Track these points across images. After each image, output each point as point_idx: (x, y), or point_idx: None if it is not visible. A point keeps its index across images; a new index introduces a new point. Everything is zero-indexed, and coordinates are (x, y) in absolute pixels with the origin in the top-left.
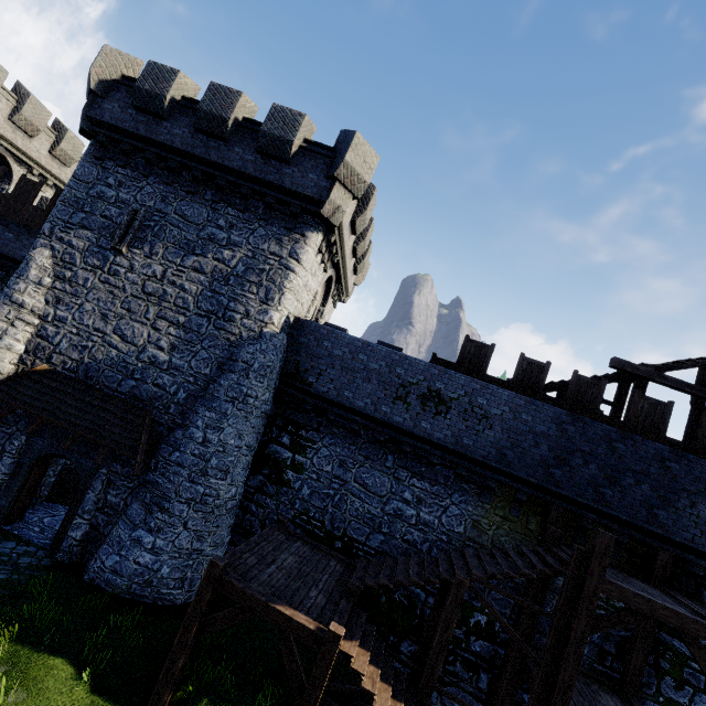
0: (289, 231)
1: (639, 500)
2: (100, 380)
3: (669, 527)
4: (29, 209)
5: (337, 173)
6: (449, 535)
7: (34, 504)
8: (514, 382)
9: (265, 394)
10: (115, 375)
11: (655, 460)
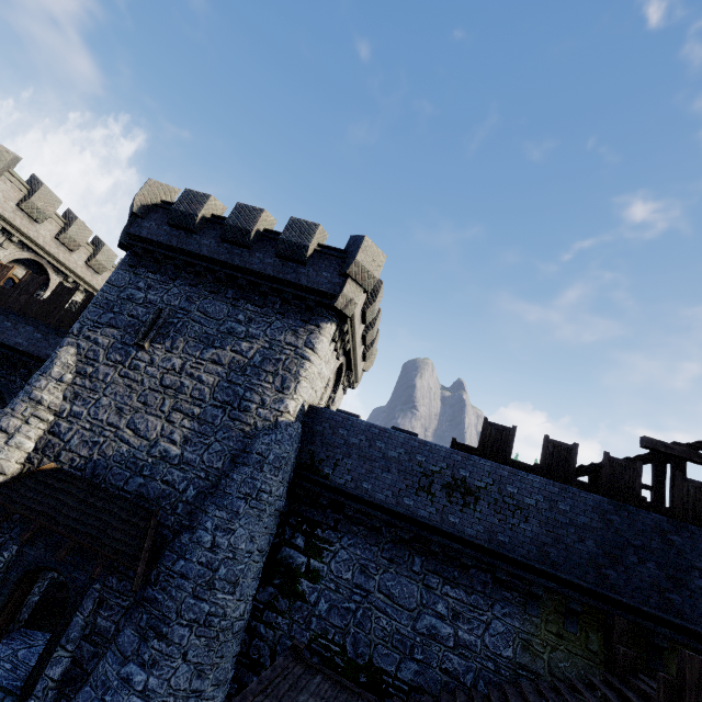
0: (304, 322)
1: None
2: (107, 477)
3: None
4: (60, 311)
5: (349, 271)
6: (496, 661)
7: (10, 631)
8: (542, 466)
9: (279, 488)
10: (123, 472)
11: None
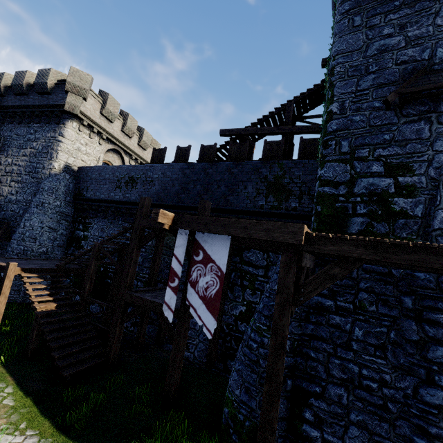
0: (58, 124)
1: (220, 195)
2: None
3: (234, 204)
4: None
5: (66, 89)
6: (145, 248)
7: None
8: (174, 162)
9: (56, 202)
10: None
11: (226, 171)
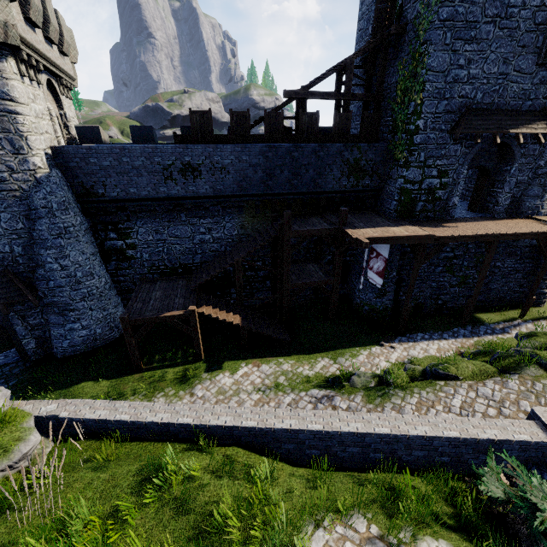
0: None
1: (309, 179)
2: None
3: (323, 186)
4: None
5: None
6: (232, 238)
7: None
8: (233, 133)
9: (77, 219)
10: None
11: (313, 155)
